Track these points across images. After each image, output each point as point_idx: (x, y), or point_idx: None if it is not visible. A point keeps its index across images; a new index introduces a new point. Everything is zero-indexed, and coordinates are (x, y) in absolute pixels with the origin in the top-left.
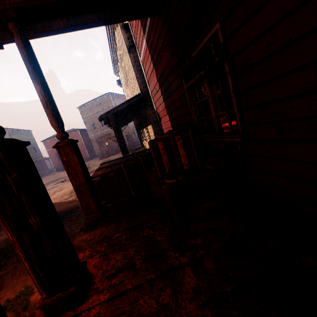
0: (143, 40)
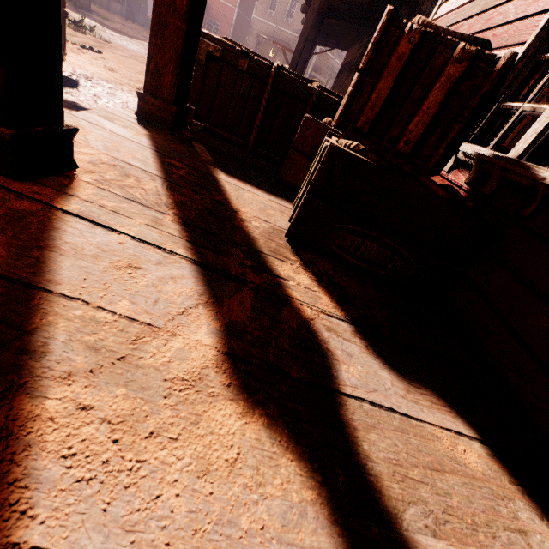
0: None
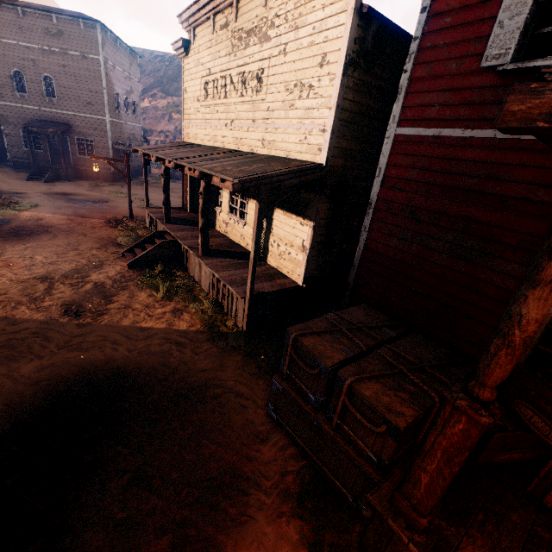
0: (454, 123)
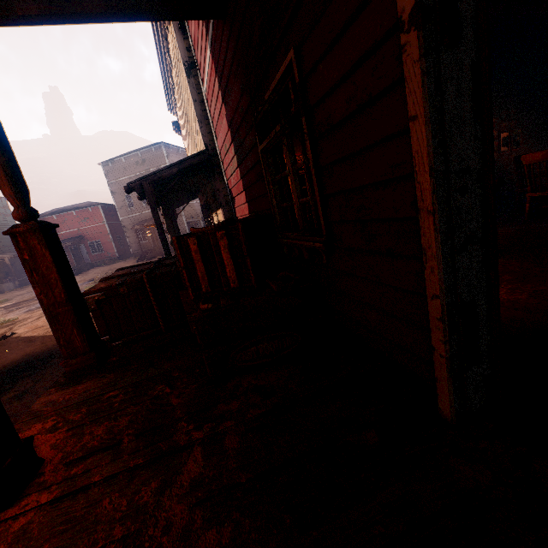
0: (206, 57)
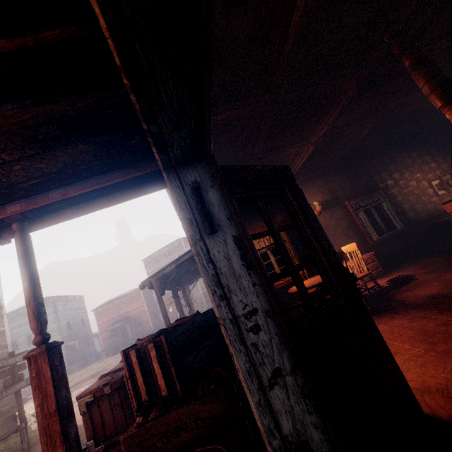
0: None
